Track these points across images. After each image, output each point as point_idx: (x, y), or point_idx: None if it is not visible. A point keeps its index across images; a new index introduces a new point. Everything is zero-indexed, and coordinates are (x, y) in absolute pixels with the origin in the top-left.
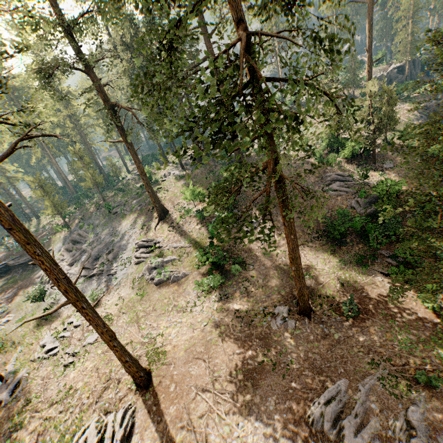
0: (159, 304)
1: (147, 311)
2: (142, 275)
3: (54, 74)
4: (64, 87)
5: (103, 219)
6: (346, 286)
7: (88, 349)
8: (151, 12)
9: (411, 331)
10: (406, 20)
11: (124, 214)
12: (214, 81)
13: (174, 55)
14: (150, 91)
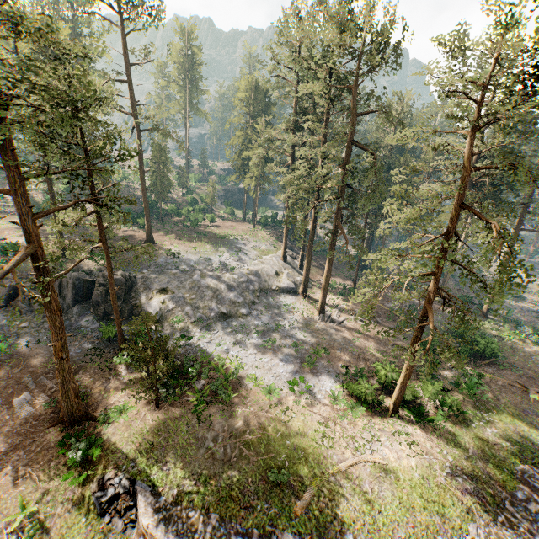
0: None
1: None
2: None
3: None
4: None
5: None
6: None
7: None
8: None
9: None
10: None
11: None
12: None
13: None
14: None
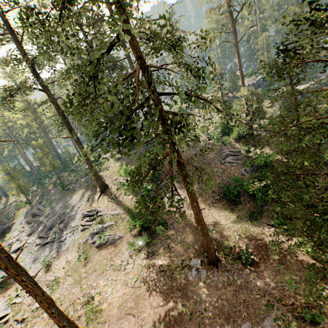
0: (99, 264)
1: (88, 272)
2: (86, 240)
3: (17, 93)
4: (32, 99)
5: (58, 194)
6: (243, 237)
7: (35, 313)
8: (73, 55)
9: (295, 273)
10: (263, 49)
11: (75, 190)
12: (114, 100)
13: (95, 80)
14: (78, 105)
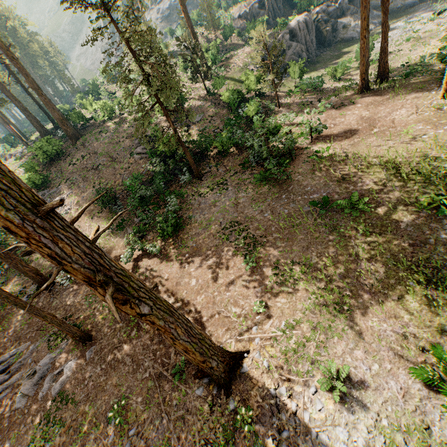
0: None
1: None
2: None
3: None
4: None
5: None
6: None
7: None
8: None
9: None
10: None
11: None
12: None
13: None
14: None
